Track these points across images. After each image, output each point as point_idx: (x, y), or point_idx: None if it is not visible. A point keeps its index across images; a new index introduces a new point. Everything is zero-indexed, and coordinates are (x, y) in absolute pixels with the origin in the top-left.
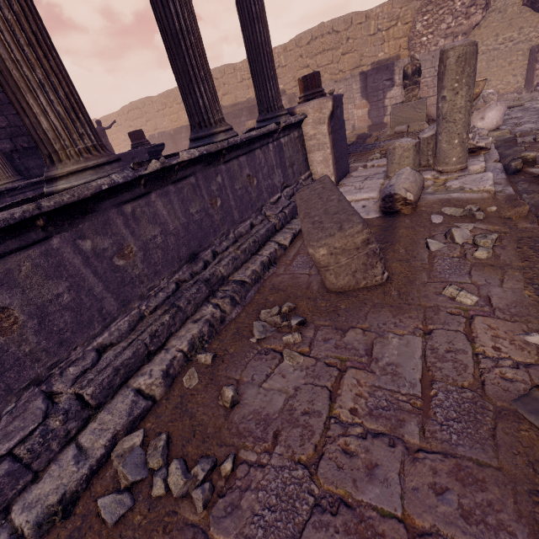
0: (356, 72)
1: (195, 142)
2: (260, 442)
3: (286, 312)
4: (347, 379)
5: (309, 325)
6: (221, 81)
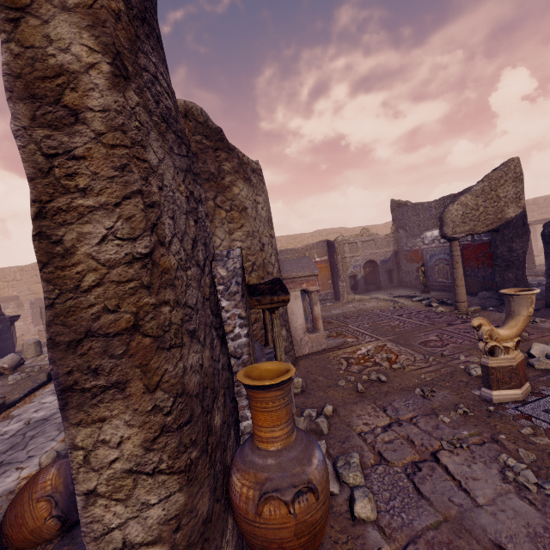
0: None
1: None
2: None
3: None
4: None
5: None
6: None
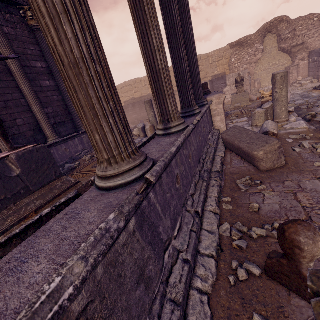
0: (207, 80)
1: (186, 114)
2: (281, 218)
3: (248, 180)
4: (299, 195)
5: (264, 183)
6: (133, 86)
